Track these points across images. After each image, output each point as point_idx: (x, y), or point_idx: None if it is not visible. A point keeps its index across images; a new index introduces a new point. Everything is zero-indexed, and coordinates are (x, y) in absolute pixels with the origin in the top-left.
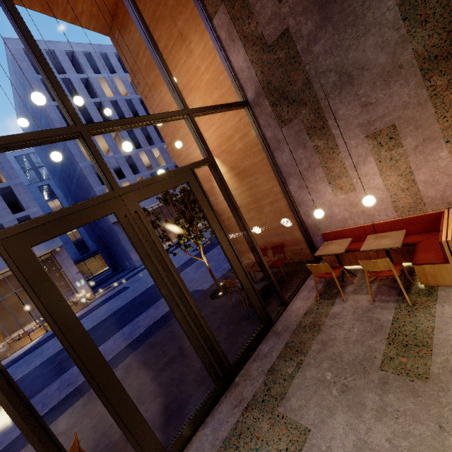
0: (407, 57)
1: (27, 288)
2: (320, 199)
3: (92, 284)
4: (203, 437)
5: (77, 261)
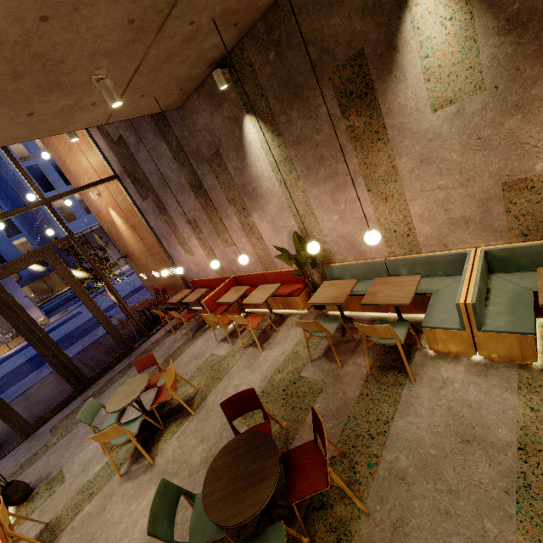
0: (184, 181)
1: None
2: (181, 257)
3: (52, 305)
4: (57, 417)
5: (32, 278)
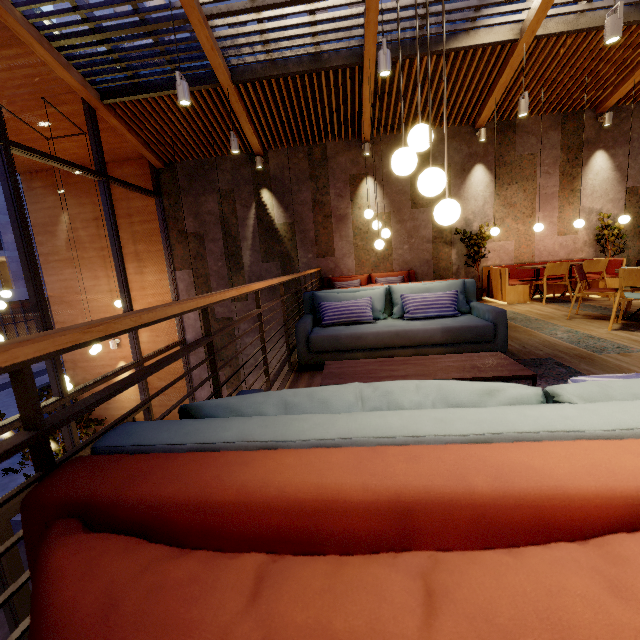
0: None
1: (2, 559)
2: None
3: None
4: None
5: None
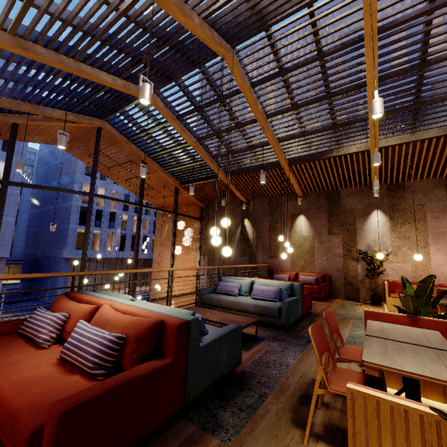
0: None
1: None
2: None
3: None
4: None
5: None
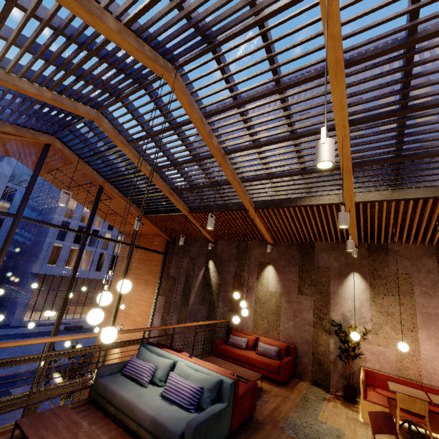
0: None
1: None
2: None
3: None
4: None
5: None
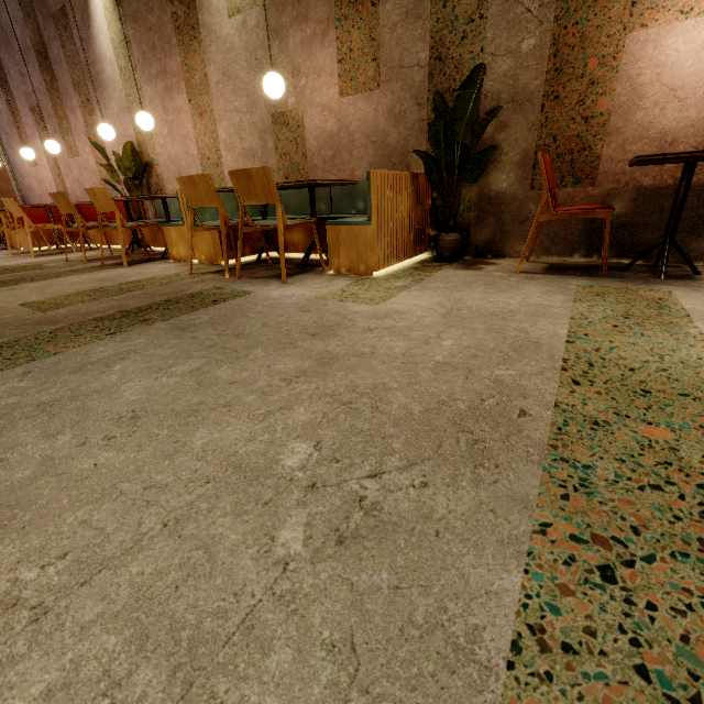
0: (30, 43)
1: None
2: (23, 166)
3: None
4: None
5: None
